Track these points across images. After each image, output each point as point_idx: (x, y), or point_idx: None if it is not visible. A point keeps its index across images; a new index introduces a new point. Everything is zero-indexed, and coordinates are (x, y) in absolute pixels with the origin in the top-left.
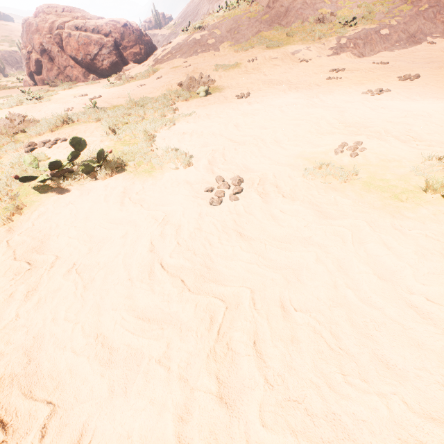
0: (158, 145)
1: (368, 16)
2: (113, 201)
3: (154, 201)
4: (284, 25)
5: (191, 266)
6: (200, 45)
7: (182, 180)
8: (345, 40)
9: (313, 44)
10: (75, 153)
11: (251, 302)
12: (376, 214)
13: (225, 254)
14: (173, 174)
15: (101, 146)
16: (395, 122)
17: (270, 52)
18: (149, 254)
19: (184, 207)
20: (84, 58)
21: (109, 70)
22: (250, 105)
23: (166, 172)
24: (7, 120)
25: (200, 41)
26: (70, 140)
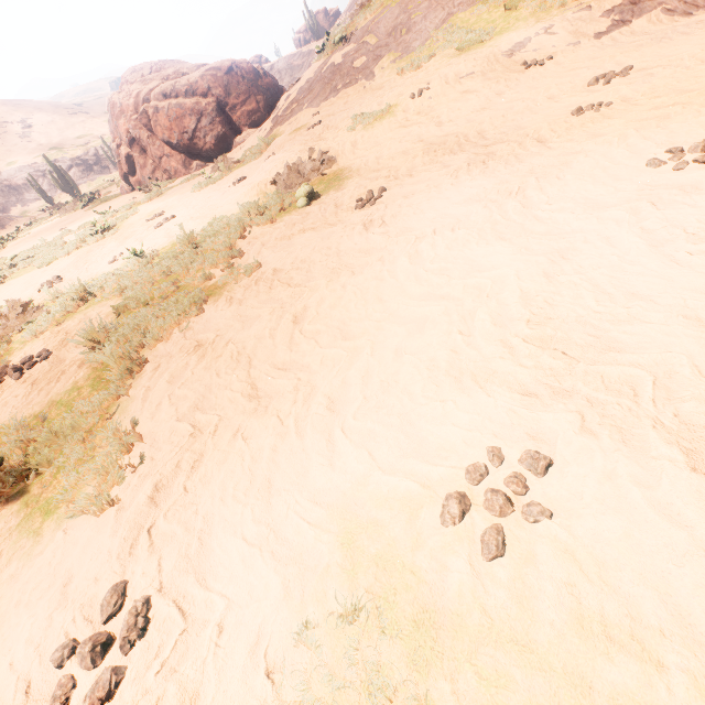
0: (133, 392)
1: None
2: None
3: None
4: None
5: None
6: (341, 75)
7: (63, 572)
8: None
9: (561, 16)
10: None
11: None
12: None
13: None
14: (64, 539)
15: (67, 385)
16: None
17: (458, 63)
18: None
19: None
20: (181, 139)
21: (216, 149)
22: (367, 231)
23: (66, 522)
24: (1, 316)
25: (342, 66)
26: None
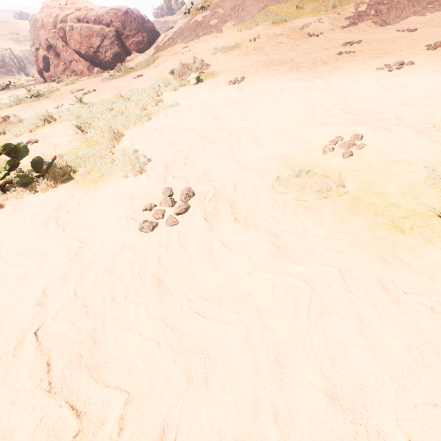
0: (122, 145)
1: None
2: (37, 223)
3: (80, 223)
4: None
5: (74, 335)
6: (201, 27)
7: (125, 193)
8: (364, 7)
9: (326, 15)
10: (12, 162)
11: (116, 426)
12: (358, 255)
13: (124, 318)
14: (118, 185)
15: (65, 148)
16: (414, 105)
17: (275, 28)
18: (33, 310)
19: (108, 233)
20: (88, 51)
21: (113, 62)
22: (241, 91)
23: (113, 181)
24: None
25: (202, 23)
26: (1, 148)
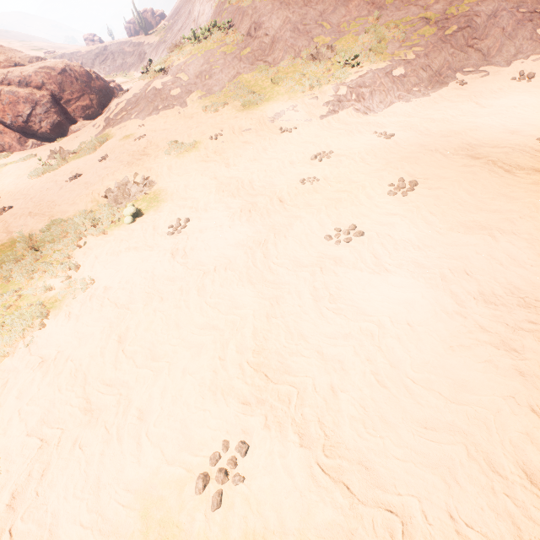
0: None
1: (378, 47)
2: None
3: None
4: (270, 62)
5: None
6: (161, 98)
7: None
8: (345, 90)
9: (302, 99)
10: None
11: None
12: None
13: None
14: None
15: None
16: (329, 355)
17: (241, 119)
18: None
19: None
20: (15, 121)
21: (52, 133)
22: (174, 259)
23: None
24: None
25: (162, 92)
26: None
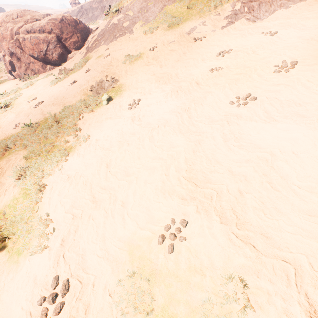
0: (43, 200)
1: None
2: None
3: (1, 313)
4: None
5: None
6: (117, 29)
7: (32, 275)
8: (239, 5)
9: (209, 16)
10: None
11: None
12: None
13: None
14: (30, 263)
15: (11, 197)
16: (236, 172)
17: (168, 35)
18: None
19: None
20: (39, 55)
21: (59, 60)
22: (133, 122)
23: (28, 257)
24: None
25: (118, 25)
26: None
